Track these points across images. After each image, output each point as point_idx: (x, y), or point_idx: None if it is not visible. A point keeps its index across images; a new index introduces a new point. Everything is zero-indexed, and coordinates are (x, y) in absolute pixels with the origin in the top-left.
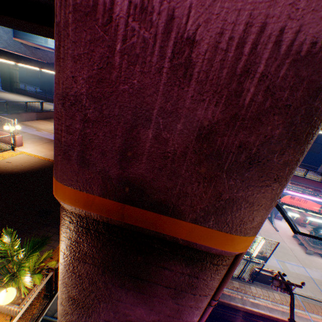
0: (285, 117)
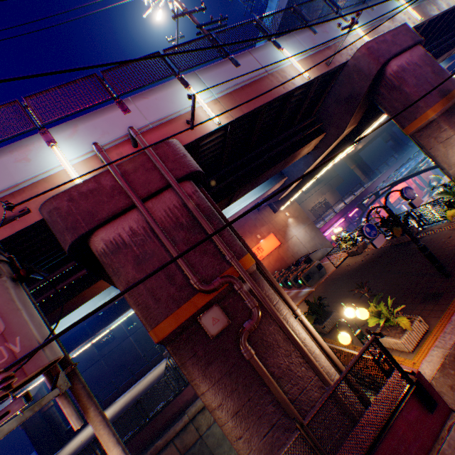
0: (433, 63)
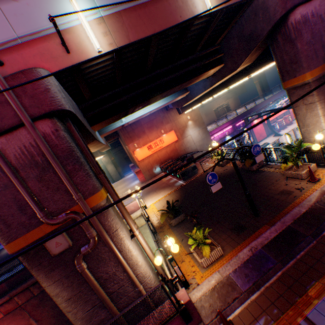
0: None
